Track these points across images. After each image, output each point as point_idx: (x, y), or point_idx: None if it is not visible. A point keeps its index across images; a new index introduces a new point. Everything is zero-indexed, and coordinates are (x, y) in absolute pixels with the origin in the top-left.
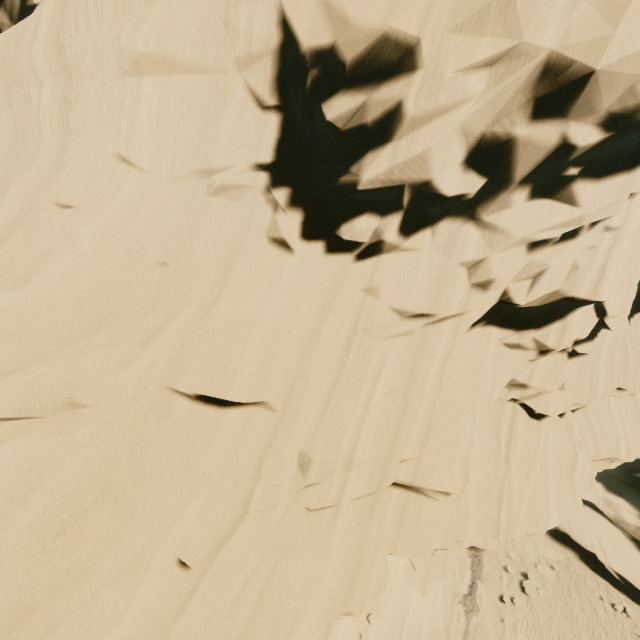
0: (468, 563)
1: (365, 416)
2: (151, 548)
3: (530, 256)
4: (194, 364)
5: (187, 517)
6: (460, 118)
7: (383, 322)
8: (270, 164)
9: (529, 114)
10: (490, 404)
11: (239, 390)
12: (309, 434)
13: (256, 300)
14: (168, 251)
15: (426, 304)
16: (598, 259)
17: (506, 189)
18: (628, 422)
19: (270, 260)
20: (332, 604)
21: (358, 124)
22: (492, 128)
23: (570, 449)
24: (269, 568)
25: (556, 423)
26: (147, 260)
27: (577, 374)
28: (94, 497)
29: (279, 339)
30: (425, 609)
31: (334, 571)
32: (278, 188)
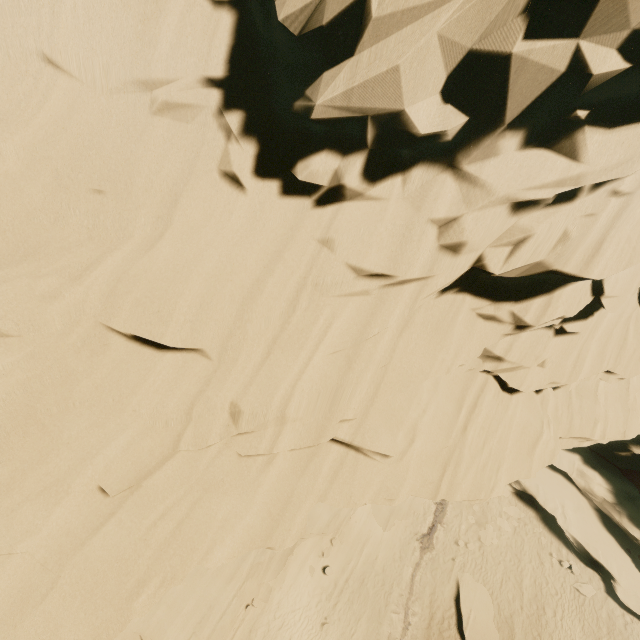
0: (432, 509)
1: (302, 375)
2: (73, 473)
3: (515, 219)
4: (129, 304)
5: (111, 450)
6: (437, 28)
7: (336, 279)
8: (223, 79)
9: (527, 28)
10: (460, 373)
11: (173, 335)
12: (242, 386)
13: (200, 241)
14: (103, 177)
15: (384, 263)
16: (596, 229)
17: (493, 132)
18: (613, 405)
19: (220, 197)
20: (250, 539)
21: (313, 30)
22: (478, 46)
23: (536, 426)
24: (191, 502)
25: (530, 399)
26: (80, 186)
27: (561, 353)
28: (15, 423)
29: (218, 286)
30: (384, 541)
31: (257, 512)
32: (231, 111)
